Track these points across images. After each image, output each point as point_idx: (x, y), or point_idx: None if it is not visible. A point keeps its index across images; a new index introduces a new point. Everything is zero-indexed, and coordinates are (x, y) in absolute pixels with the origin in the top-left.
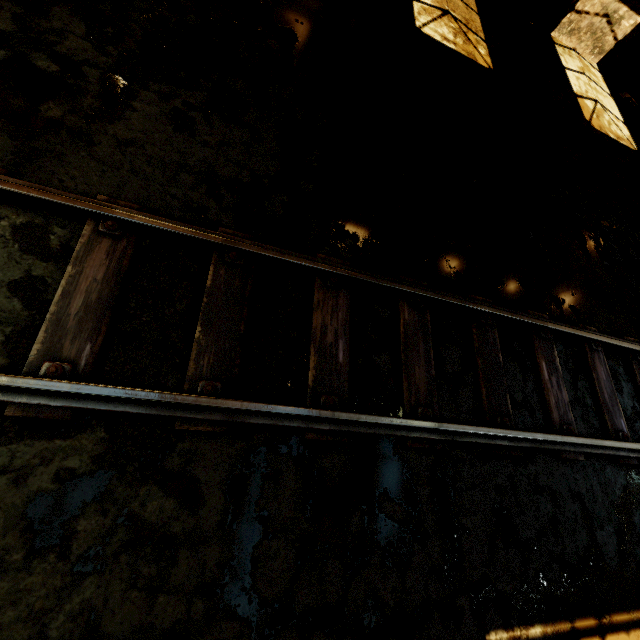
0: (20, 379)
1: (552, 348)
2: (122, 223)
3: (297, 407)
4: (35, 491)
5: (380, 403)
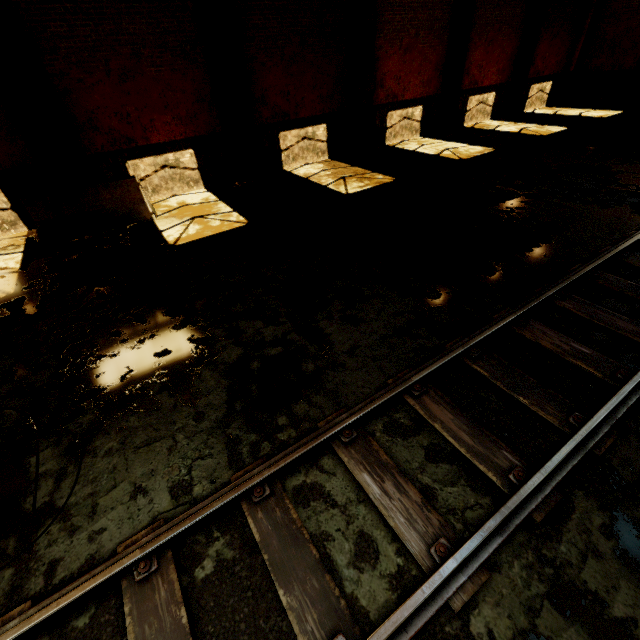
0: (521, 491)
1: (638, 257)
2: (417, 383)
3: (622, 388)
4: (611, 553)
5: (635, 356)
